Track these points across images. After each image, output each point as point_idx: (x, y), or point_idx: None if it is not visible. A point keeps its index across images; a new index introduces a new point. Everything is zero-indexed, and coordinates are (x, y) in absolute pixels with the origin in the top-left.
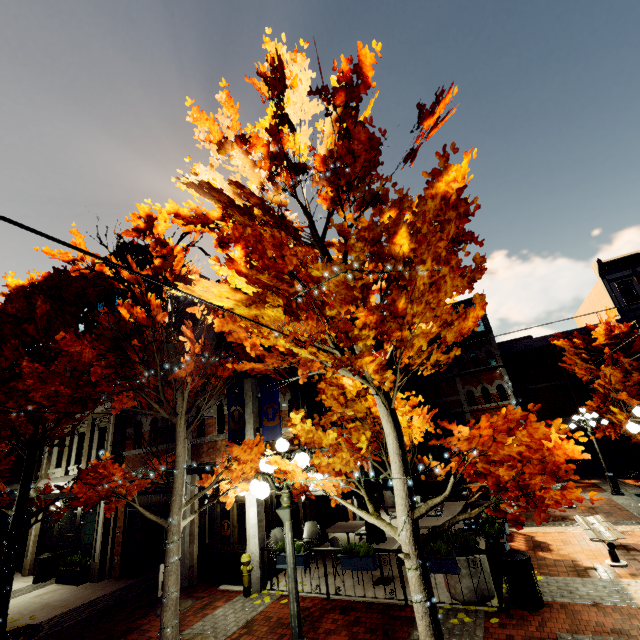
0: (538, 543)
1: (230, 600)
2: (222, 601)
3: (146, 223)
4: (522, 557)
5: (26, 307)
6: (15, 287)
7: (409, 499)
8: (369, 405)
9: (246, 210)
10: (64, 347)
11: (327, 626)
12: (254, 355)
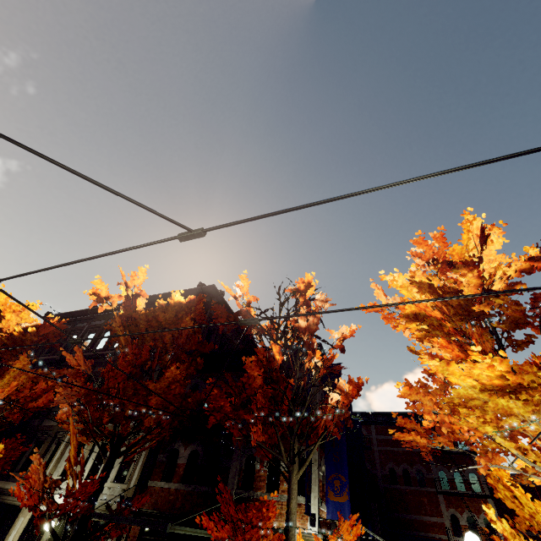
0: None
1: None
2: None
3: (305, 287)
4: None
5: (171, 318)
6: (176, 301)
7: None
8: None
9: (475, 314)
10: (248, 369)
11: None
12: (446, 431)
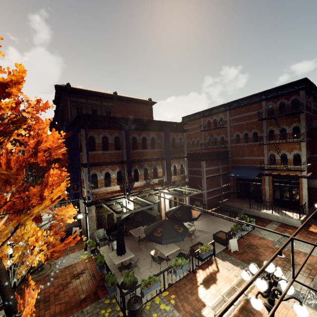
0: (212, 279)
1: (81, 250)
2: (79, 249)
3: None
4: (132, 308)
5: None
6: None
7: (1, 299)
8: (30, 235)
9: None
10: None
11: (79, 283)
12: None
